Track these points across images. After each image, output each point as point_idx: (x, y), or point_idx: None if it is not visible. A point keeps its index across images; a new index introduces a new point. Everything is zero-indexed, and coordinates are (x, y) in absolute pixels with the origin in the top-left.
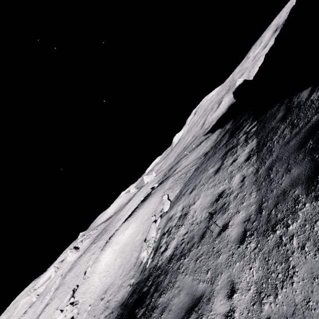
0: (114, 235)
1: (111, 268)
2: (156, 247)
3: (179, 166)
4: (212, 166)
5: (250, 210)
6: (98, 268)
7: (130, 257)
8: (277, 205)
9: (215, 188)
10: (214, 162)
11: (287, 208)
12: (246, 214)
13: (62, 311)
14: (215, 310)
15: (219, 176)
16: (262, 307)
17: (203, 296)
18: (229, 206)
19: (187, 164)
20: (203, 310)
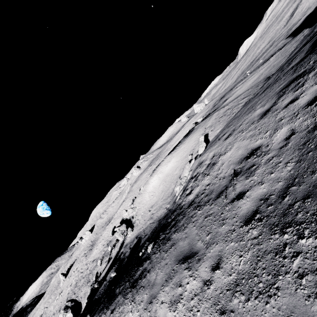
0: (160, 165)
1: (156, 191)
2: (185, 187)
3: (232, 94)
4: (262, 105)
5: (275, 188)
6: (148, 189)
7: (169, 187)
8: (307, 199)
9: (251, 140)
10: (267, 98)
11: (315, 211)
12: (268, 191)
13: (126, 211)
14: (199, 272)
15: (263, 123)
16: (233, 298)
17: (196, 254)
18: (256, 171)
19: (240, 93)
20: (192, 265)
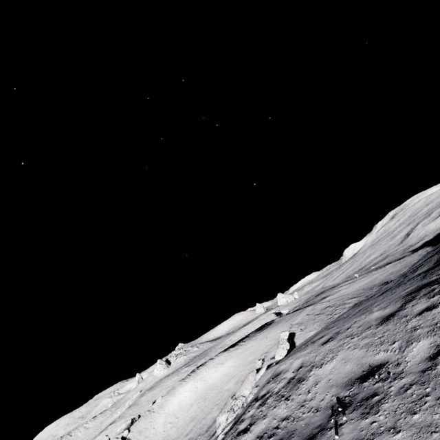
0: (205, 365)
1: (182, 415)
2: (238, 416)
3: (334, 292)
4: (381, 307)
5: None
6: (168, 405)
7: (208, 412)
8: None
9: (369, 351)
10: (388, 300)
11: None
12: None
13: None
14: None
15: (386, 329)
16: None
17: None
18: (381, 405)
19: (346, 293)
20: None
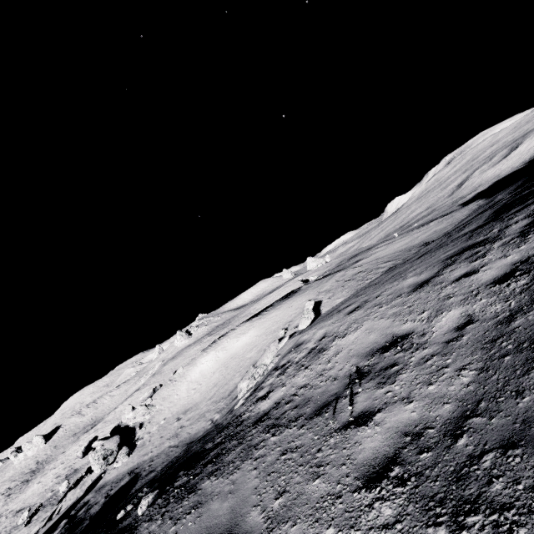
0: (226, 336)
1: (205, 382)
2: (258, 384)
3: (369, 255)
4: (417, 273)
5: (436, 413)
6: (190, 374)
7: (230, 379)
8: (511, 449)
9: (395, 321)
10: (426, 265)
11: None
12: (421, 418)
13: (133, 409)
14: None
15: (418, 298)
16: None
17: None
18: (399, 375)
19: (382, 256)
20: None
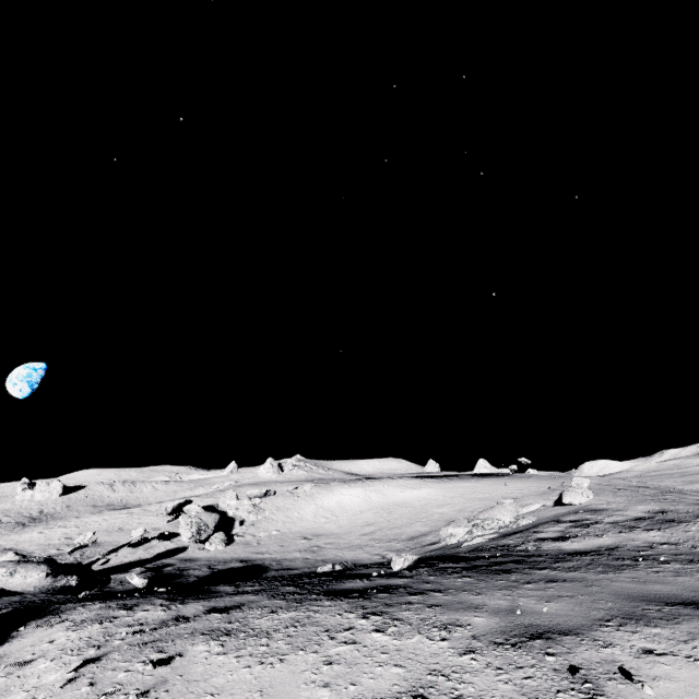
0: (381, 480)
1: (345, 517)
2: (512, 531)
3: None
4: None
5: None
6: (322, 499)
7: (404, 525)
8: None
9: None
10: None
11: None
12: None
13: (238, 498)
14: None
15: None
16: None
17: None
18: None
19: None
20: None
